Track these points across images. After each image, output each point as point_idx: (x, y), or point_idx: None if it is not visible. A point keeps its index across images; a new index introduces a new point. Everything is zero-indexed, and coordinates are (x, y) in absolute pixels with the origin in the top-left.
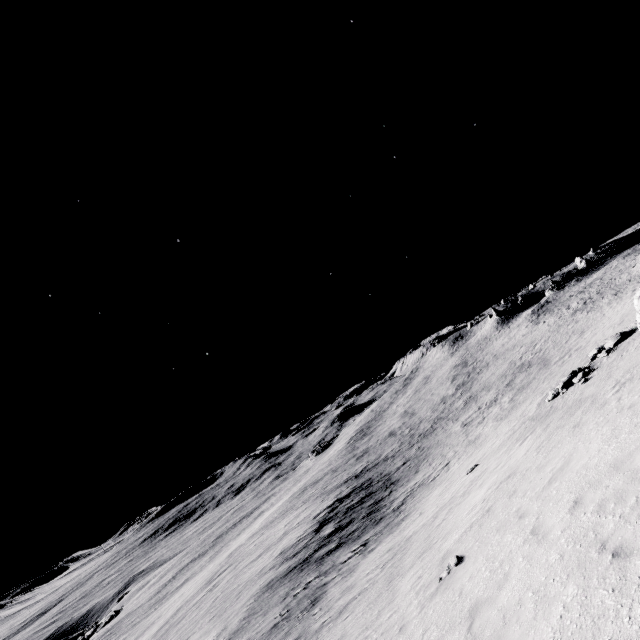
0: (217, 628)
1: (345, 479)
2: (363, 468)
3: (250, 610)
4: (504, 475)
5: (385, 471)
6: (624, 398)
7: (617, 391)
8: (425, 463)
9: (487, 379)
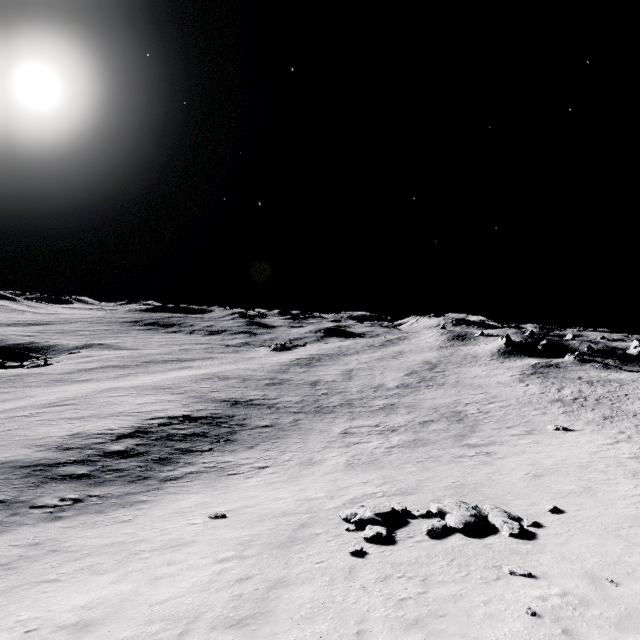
0: None
1: (229, 397)
2: (251, 399)
3: None
4: (106, 610)
5: (249, 420)
6: None
7: None
8: (270, 444)
9: (424, 399)
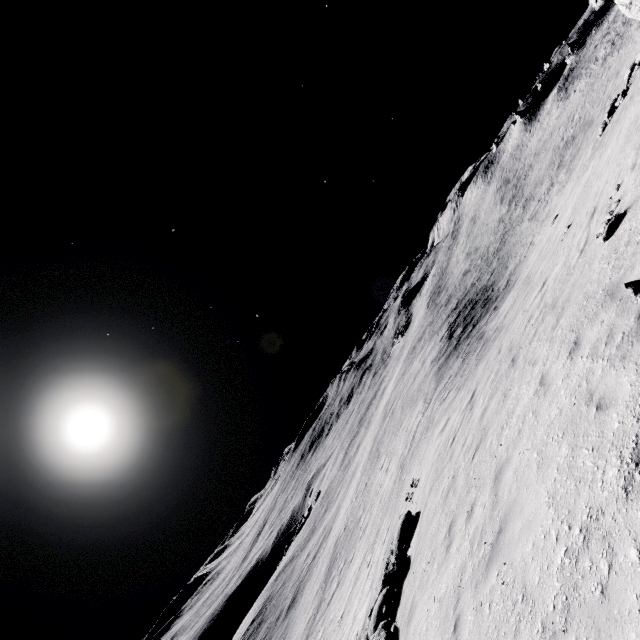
0: (420, 401)
1: (446, 317)
2: (456, 303)
3: (437, 378)
4: (581, 189)
5: (478, 289)
6: None
7: None
8: (510, 260)
9: (536, 177)
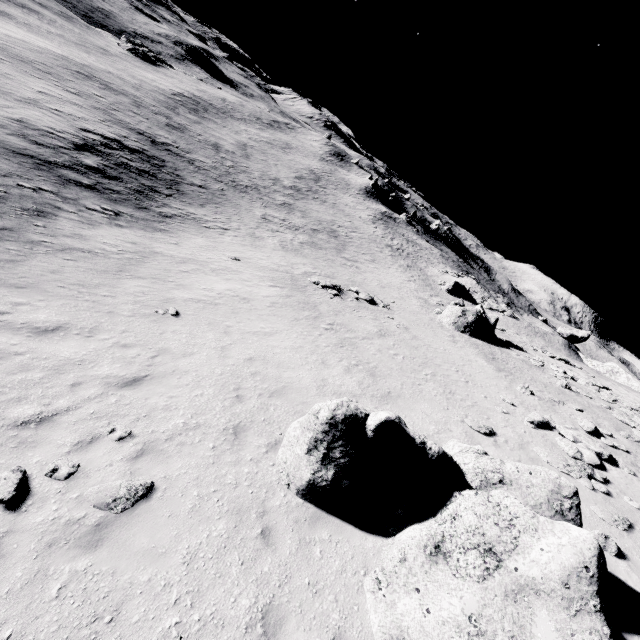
0: None
1: (141, 130)
2: (166, 143)
3: None
4: (244, 294)
5: (181, 172)
6: (322, 338)
7: (326, 329)
8: (214, 207)
9: (312, 210)
